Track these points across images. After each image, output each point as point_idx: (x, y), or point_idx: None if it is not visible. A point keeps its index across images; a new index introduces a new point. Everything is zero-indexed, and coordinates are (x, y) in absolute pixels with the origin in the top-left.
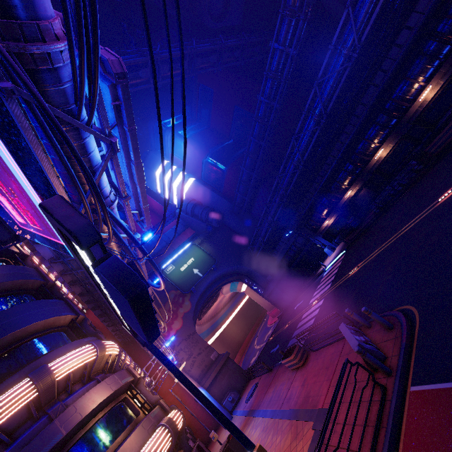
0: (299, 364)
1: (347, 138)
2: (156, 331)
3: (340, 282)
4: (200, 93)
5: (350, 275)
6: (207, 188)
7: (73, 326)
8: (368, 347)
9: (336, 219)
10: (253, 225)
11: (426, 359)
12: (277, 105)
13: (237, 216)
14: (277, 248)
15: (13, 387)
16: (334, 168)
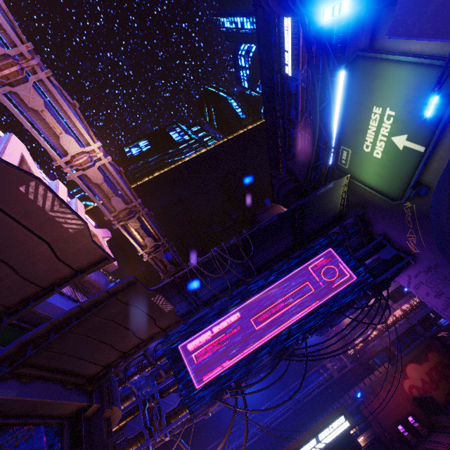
0: None
1: None
2: None
3: None
4: None
5: None
6: None
7: None
8: None
9: None
10: None
11: None
12: None
13: None
14: None
15: None
16: None
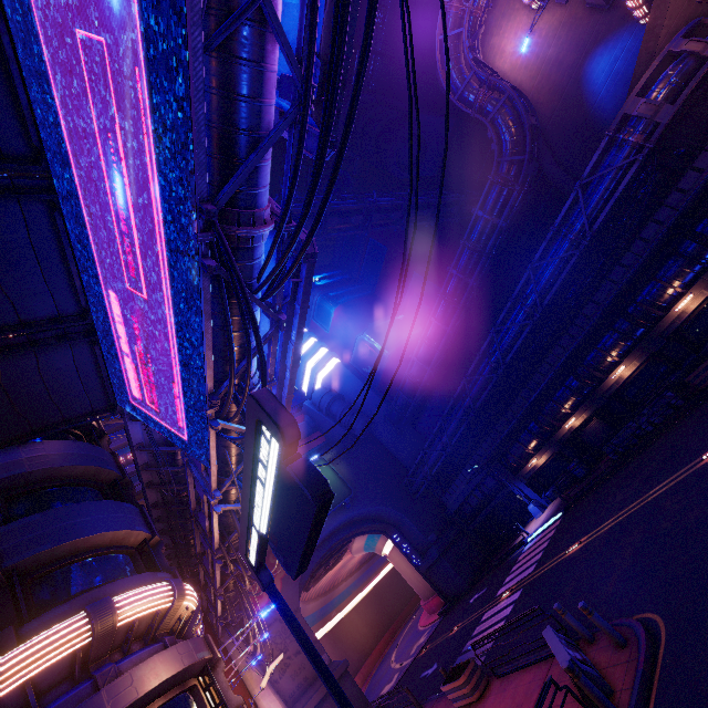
0: (473, 697)
1: (571, 343)
2: (308, 561)
3: (550, 565)
4: (369, 249)
5: (567, 554)
6: (356, 377)
7: (142, 550)
8: (585, 668)
9: (550, 459)
10: (418, 445)
11: (672, 699)
12: (474, 283)
13: (395, 426)
14: (450, 490)
15: (59, 622)
16: (550, 381)
